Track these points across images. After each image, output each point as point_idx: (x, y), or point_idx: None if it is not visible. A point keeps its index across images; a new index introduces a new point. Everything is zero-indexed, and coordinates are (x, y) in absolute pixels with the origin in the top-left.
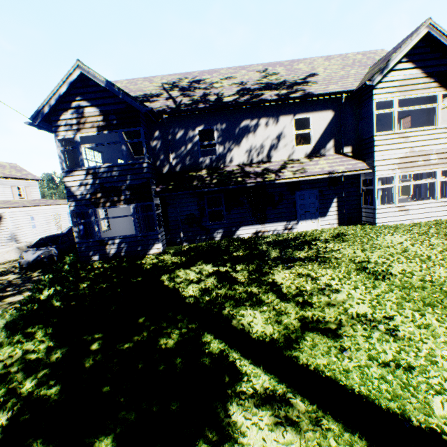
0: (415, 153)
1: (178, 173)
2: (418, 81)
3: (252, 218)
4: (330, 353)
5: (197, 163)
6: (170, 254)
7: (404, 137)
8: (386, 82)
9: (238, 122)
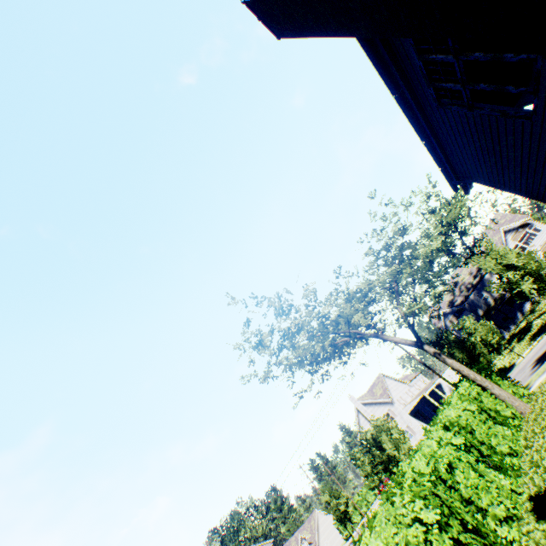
0: (542, 245)
1: (485, 311)
2: (516, 234)
3: (522, 302)
4: (541, 311)
5: (486, 304)
6: (511, 332)
7: (532, 246)
8: (508, 243)
9: (483, 285)
